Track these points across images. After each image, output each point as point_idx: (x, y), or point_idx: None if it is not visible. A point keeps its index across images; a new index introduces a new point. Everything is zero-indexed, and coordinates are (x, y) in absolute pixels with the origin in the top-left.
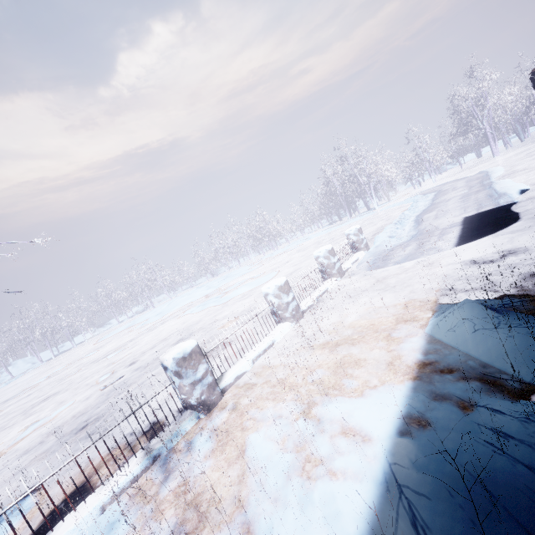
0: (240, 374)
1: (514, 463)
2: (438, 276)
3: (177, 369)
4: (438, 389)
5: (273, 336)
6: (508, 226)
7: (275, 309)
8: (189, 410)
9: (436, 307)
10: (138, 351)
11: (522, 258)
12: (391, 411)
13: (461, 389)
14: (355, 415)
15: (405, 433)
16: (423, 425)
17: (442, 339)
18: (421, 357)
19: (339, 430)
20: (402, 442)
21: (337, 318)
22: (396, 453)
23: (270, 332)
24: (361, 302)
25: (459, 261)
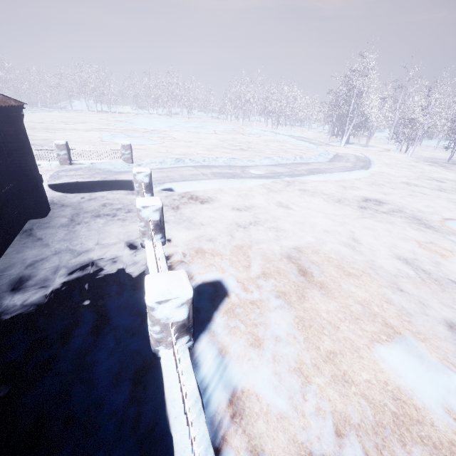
0: None
1: None
2: None
3: None
4: None
5: None
6: (61, 192)
7: None
8: None
9: None
10: (39, 137)
11: None
12: None
13: None
14: None
15: None
16: None
17: None
18: None
19: None
20: None
21: None
22: None
23: None
24: None
25: None
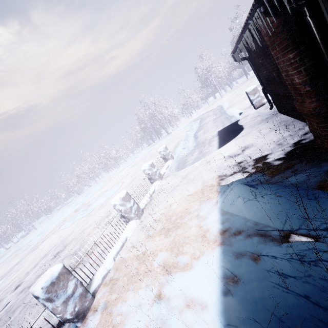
0: (105, 274)
1: (298, 298)
2: (214, 168)
3: (47, 296)
4: (237, 249)
5: (125, 234)
6: (240, 133)
7: (123, 214)
8: (66, 323)
9: (219, 189)
10: (23, 273)
11: (252, 150)
12: (214, 276)
13: (249, 245)
14: (192, 287)
15: (227, 292)
16: (236, 281)
17: (229, 211)
18: (221, 227)
19: (184, 304)
20: (227, 302)
21: (165, 209)
22: (226, 314)
23: (123, 231)
24: (177, 194)
25: (222, 157)
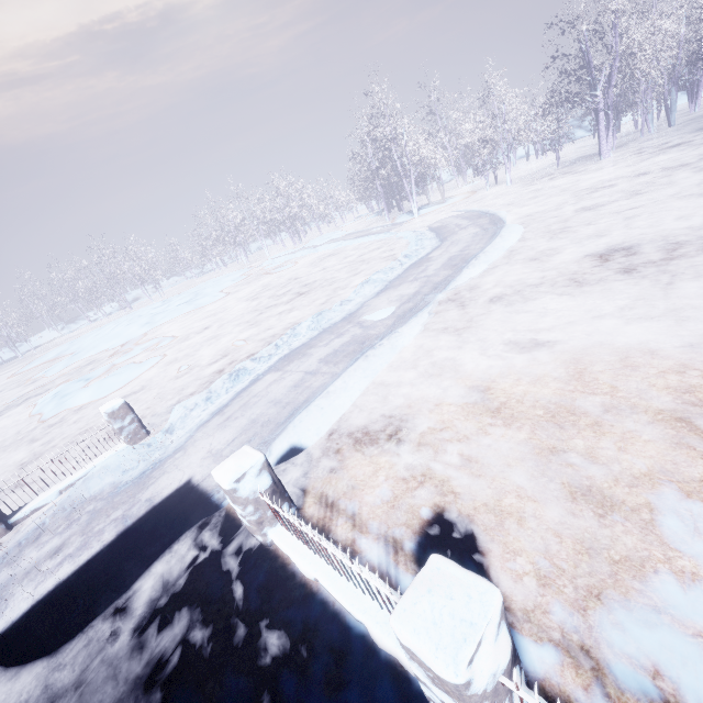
0: None
1: None
2: None
3: None
4: None
5: None
6: (35, 658)
7: None
8: None
9: None
10: None
11: None
12: None
13: None
14: None
15: None
16: None
17: None
18: None
19: None
20: None
21: None
22: None
23: None
24: None
25: None
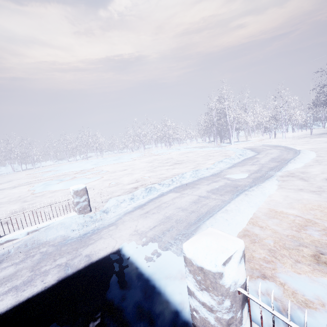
0: None
1: None
2: None
3: None
4: None
5: None
6: None
7: None
8: None
9: None
10: None
11: None
12: None
13: None
14: None
15: None
16: None
17: None
18: None
19: None
20: None
21: None
22: None
23: None
24: None
25: None
